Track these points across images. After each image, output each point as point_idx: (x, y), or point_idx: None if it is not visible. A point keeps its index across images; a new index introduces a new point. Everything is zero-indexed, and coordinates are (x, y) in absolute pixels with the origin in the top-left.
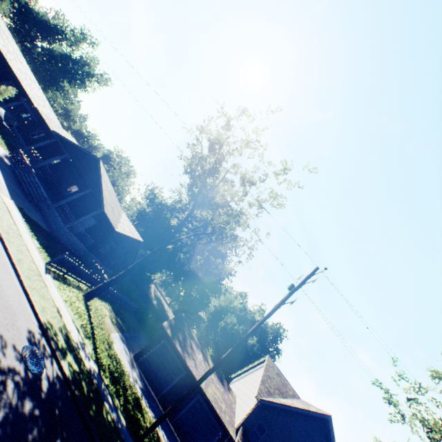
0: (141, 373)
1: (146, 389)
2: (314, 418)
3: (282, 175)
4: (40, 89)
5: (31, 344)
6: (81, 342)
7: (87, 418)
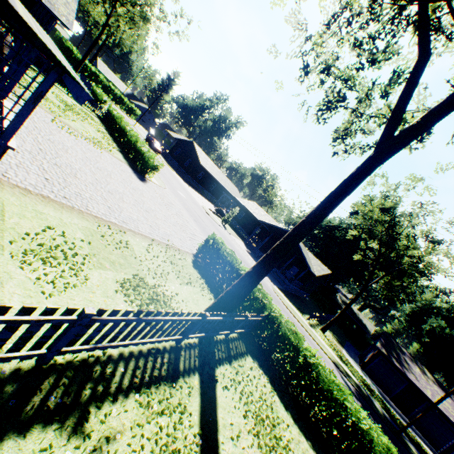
0: (370, 378)
1: (379, 392)
2: None
3: None
4: (223, 174)
5: (339, 374)
6: (344, 367)
7: (374, 410)
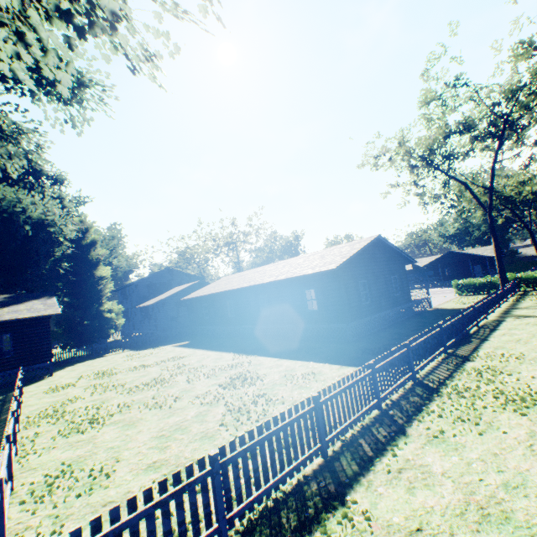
0: None
1: None
2: None
3: None
4: None
5: None
6: None
7: None
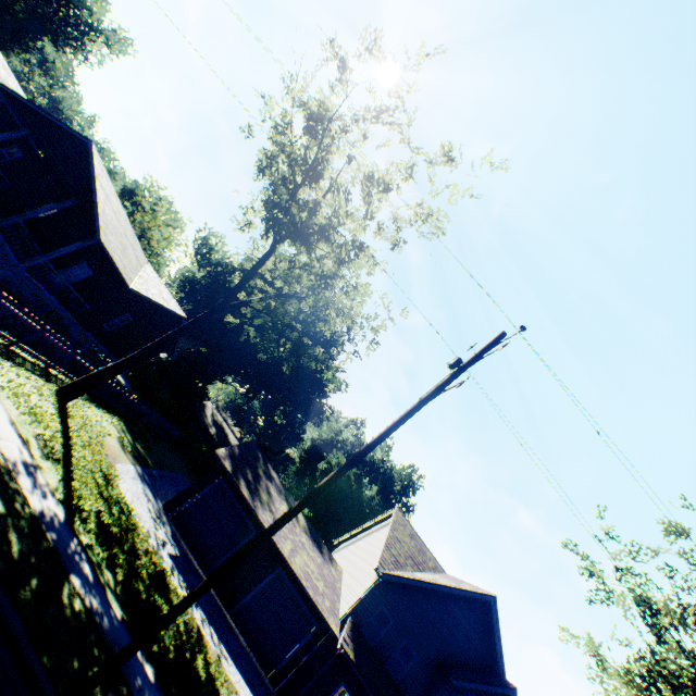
0: (177, 533)
1: (183, 560)
2: (469, 600)
3: (445, 164)
4: None
5: None
6: (26, 461)
7: (4, 605)
